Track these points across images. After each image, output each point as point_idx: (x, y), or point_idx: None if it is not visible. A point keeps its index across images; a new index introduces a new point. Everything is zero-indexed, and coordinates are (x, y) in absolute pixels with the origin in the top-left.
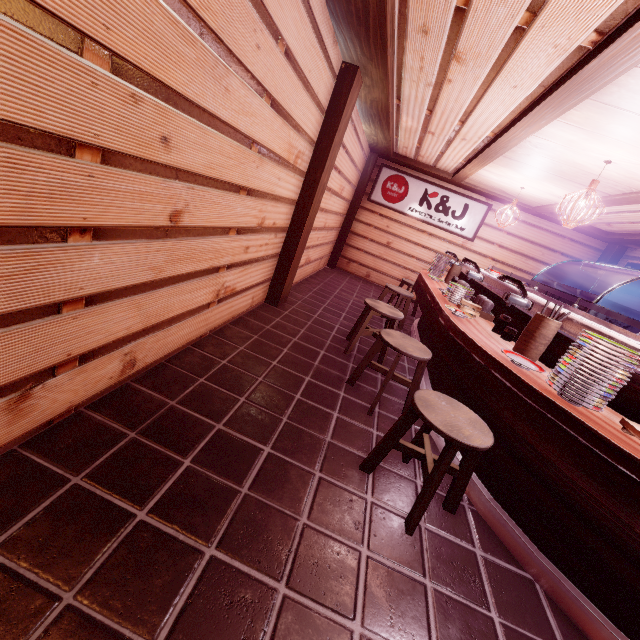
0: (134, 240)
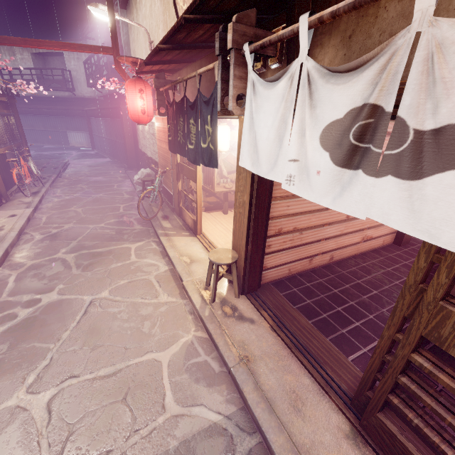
0: (336, 224)
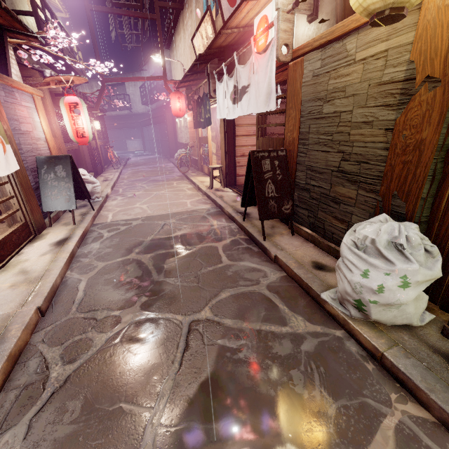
0: None
